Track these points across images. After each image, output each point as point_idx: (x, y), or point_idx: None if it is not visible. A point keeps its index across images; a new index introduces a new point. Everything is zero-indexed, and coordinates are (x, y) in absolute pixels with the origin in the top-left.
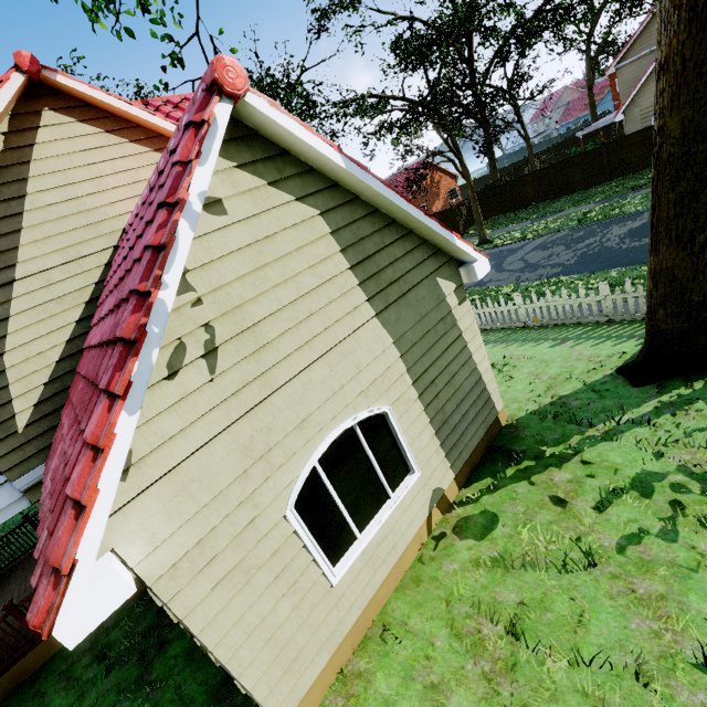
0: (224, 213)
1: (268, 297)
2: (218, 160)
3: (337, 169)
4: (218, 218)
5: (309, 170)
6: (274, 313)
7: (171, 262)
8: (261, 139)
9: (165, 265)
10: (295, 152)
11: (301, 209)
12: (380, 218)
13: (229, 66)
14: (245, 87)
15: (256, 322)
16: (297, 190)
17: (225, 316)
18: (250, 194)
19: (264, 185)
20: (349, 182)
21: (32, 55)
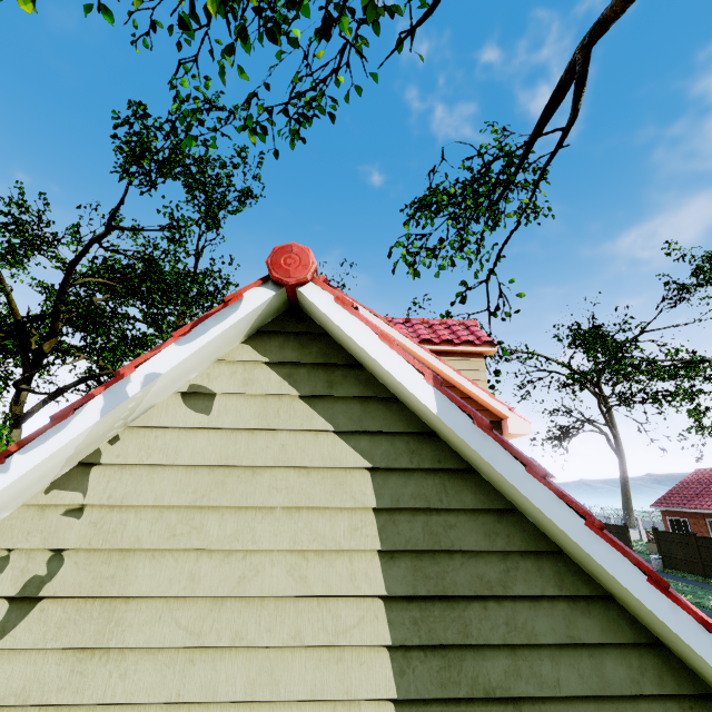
0: (207, 411)
1: (181, 563)
2: (245, 349)
3: (425, 410)
4: (193, 413)
5: (388, 398)
6: (172, 596)
7: (42, 441)
8: (327, 341)
9: (32, 442)
10: (370, 368)
11: (335, 447)
12: (518, 528)
13: (294, 254)
14: (303, 276)
15: (129, 594)
16: (346, 419)
17: (94, 554)
18: (262, 400)
19: (294, 395)
20: (451, 439)
21: (326, 278)
